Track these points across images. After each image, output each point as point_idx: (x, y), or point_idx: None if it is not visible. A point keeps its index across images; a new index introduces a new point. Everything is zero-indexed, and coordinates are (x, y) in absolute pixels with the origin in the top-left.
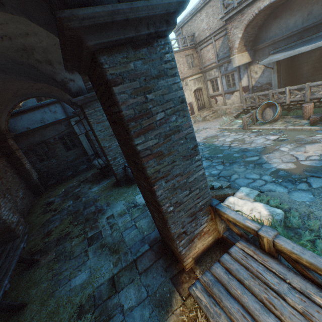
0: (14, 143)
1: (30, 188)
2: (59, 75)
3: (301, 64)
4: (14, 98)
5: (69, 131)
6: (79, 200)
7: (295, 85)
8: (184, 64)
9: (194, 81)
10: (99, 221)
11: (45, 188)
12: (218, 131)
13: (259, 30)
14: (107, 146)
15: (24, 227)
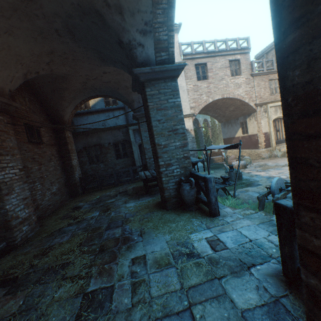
0: (71, 136)
1: (68, 186)
2: (127, 33)
3: None
4: (83, 90)
5: (125, 138)
6: (106, 213)
7: None
8: (266, 89)
9: (276, 108)
10: (118, 260)
11: (83, 190)
12: None
13: None
14: (163, 145)
15: (31, 228)
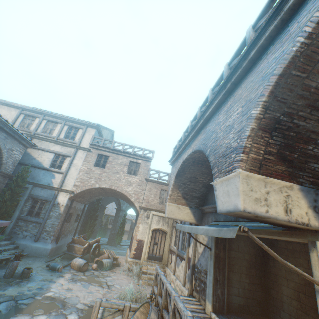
0: None
1: None
2: None
3: (279, 275)
4: None
5: None
6: None
7: (272, 317)
8: (156, 196)
9: (160, 218)
10: None
11: None
12: (90, 302)
13: (209, 190)
14: None
15: None
